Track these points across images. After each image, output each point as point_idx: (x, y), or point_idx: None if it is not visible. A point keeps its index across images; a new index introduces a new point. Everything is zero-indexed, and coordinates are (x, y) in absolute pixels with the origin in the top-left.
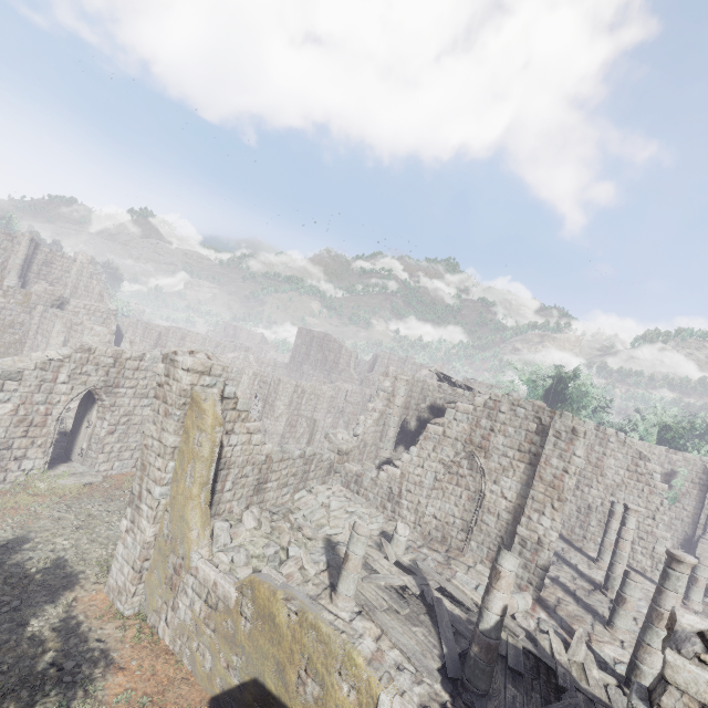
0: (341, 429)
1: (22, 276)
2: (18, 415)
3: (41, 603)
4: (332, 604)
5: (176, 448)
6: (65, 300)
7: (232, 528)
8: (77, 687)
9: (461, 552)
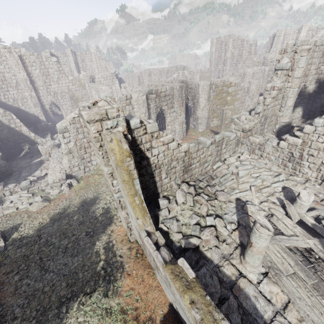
0: (243, 112)
1: (78, 71)
2: (77, 146)
3: (100, 233)
4: (241, 265)
5: (112, 173)
6: (93, 77)
7: (169, 203)
8: (111, 283)
9: None
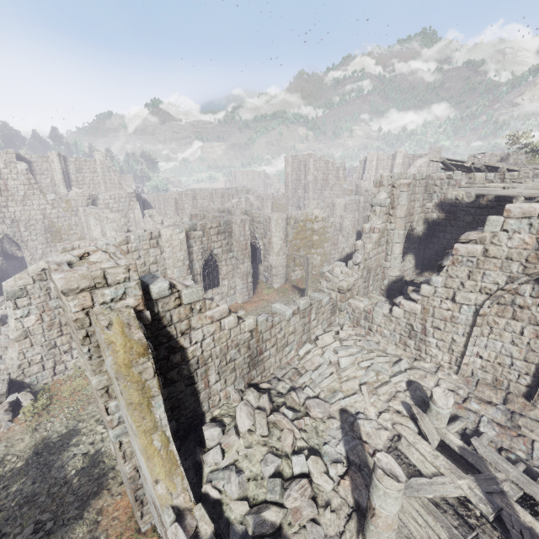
0: (337, 262)
1: (68, 186)
2: (45, 322)
3: (72, 520)
4: None
5: (108, 386)
6: (94, 197)
7: (224, 434)
8: None
9: (528, 400)
